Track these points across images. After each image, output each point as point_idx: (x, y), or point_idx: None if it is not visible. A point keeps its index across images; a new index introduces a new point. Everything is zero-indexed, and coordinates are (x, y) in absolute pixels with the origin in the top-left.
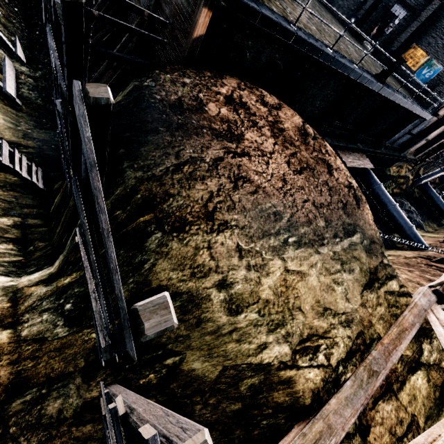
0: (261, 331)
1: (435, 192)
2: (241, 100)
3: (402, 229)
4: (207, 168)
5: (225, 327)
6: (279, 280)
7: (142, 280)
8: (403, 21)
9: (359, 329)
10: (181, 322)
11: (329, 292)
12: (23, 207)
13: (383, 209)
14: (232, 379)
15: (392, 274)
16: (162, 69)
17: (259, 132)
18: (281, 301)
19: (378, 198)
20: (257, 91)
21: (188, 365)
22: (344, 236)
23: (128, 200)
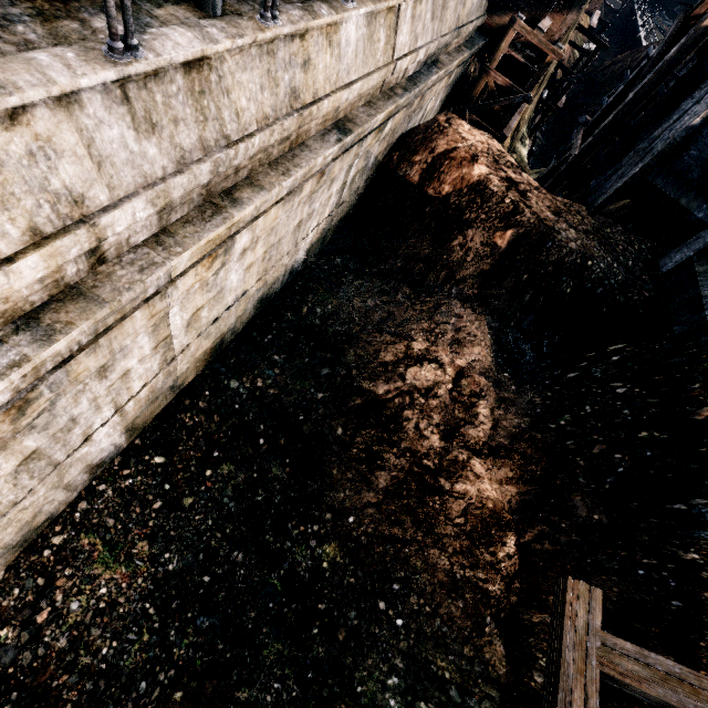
0: None
1: None
2: None
3: None
4: None
5: None
6: None
7: None
8: None
9: None
10: None
11: None
12: None
13: None
14: None
15: None
16: None
17: None
18: None
19: None
20: None
21: None
22: None
23: None
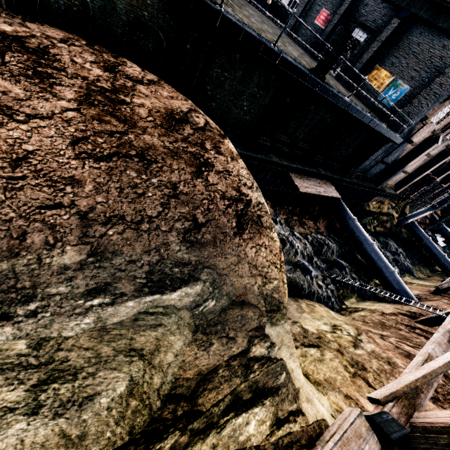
0: None
1: (424, 233)
2: (43, 48)
3: (382, 274)
4: None
5: None
6: None
7: None
8: (364, 44)
9: None
10: None
11: None
12: None
13: (358, 249)
14: None
15: (266, 385)
16: None
17: (41, 87)
18: None
19: (352, 235)
20: (113, 57)
21: None
22: (137, 290)
23: None
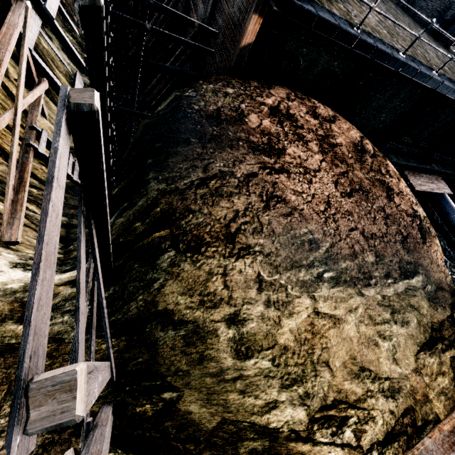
0: (273, 385)
1: None
2: (288, 112)
3: None
4: (237, 184)
5: (228, 372)
6: (304, 323)
7: (150, 300)
8: None
9: (407, 404)
10: (183, 355)
11: (370, 347)
12: (71, 208)
13: None
14: (231, 437)
15: None
16: (207, 79)
17: (305, 146)
18: (303, 350)
19: None
20: (309, 102)
21: (185, 406)
22: (399, 277)
23: (148, 213)
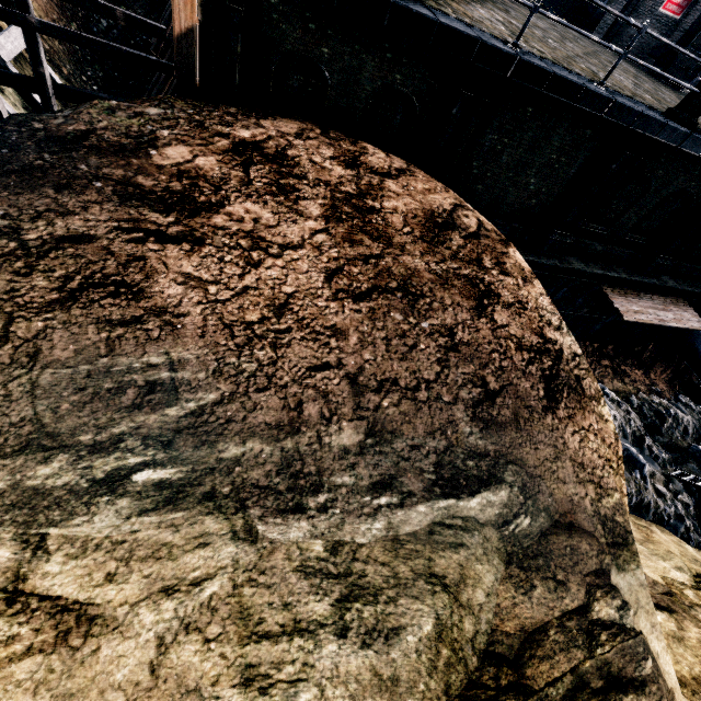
0: None
1: None
2: (281, 152)
3: None
4: (6, 252)
5: None
6: None
7: None
8: None
9: None
10: None
11: None
12: None
13: None
14: None
15: (623, 671)
16: (131, 101)
17: (287, 205)
18: None
19: None
20: (352, 145)
21: None
22: (427, 489)
23: None
